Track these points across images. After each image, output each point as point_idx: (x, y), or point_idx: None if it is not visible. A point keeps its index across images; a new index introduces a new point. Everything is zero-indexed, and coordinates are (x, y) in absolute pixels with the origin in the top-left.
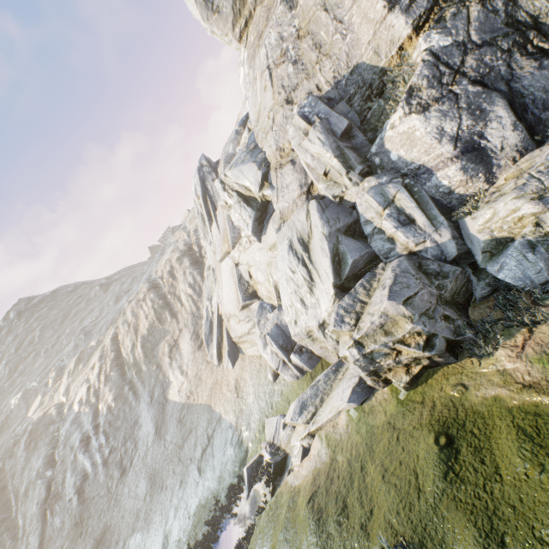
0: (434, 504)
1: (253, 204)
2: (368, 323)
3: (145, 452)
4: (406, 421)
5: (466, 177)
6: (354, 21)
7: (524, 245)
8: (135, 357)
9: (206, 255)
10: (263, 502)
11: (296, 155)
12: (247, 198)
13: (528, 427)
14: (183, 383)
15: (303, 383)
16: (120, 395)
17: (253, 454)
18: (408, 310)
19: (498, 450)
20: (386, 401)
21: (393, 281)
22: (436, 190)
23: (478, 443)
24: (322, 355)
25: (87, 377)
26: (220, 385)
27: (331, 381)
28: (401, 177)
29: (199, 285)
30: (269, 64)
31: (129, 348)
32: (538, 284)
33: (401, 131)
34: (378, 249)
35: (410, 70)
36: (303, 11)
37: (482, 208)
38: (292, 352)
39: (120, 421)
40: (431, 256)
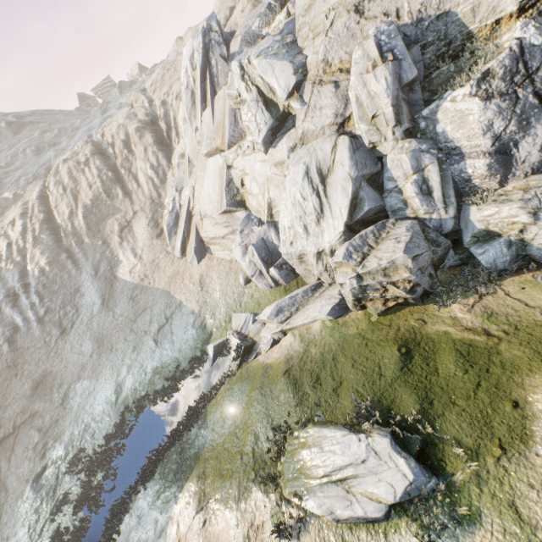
0: (391, 383)
1: (273, 110)
2: (375, 265)
3: (89, 318)
4: (374, 335)
5: (487, 174)
6: None
7: (506, 242)
8: (74, 226)
9: (177, 138)
10: (229, 370)
11: (342, 79)
12: (267, 100)
13: (463, 351)
14: (135, 265)
15: (276, 293)
16: (56, 261)
17: (218, 337)
18: (412, 264)
19: (440, 360)
20: (359, 320)
21: (409, 240)
22: (459, 173)
23: (427, 355)
24: (302, 275)
25: (5, 233)
26: (182, 277)
27: (308, 297)
28: (436, 151)
29: (164, 170)
30: None
31: (65, 215)
32: (498, 270)
33: (459, 109)
34: (391, 205)
35: (495, 52)
36: None
37: (489, 205)
38: (273, 266)
39: (57, 286)
40: (432, 226)
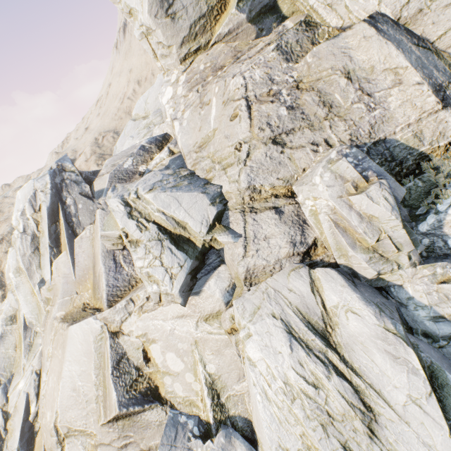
0: None
1: (187, 248)
2: None
3: None
4: None
5: None
6: (391, 101)
7: None
8: None
9: (0, 291)
10: None
11: (283, 203)
12: (174, 237)
13: None
14: None
15: None
16: None
17: None
18: None
19: None
20: None
21: None
22: None
23: None
24: None
25: None
26: None
27: None
28: None
29: None
30: (248, 96)
31: None
32: None
33: None
34: None
35: None
36: (309, 68)
37: None
38: None
39: None
40: None
